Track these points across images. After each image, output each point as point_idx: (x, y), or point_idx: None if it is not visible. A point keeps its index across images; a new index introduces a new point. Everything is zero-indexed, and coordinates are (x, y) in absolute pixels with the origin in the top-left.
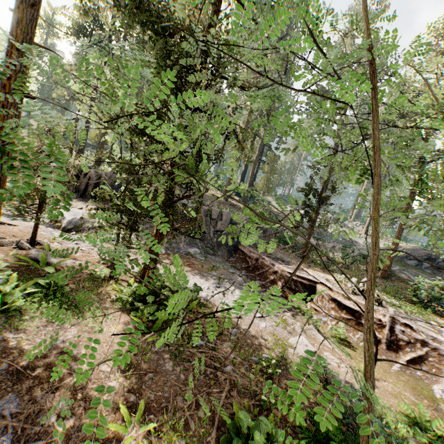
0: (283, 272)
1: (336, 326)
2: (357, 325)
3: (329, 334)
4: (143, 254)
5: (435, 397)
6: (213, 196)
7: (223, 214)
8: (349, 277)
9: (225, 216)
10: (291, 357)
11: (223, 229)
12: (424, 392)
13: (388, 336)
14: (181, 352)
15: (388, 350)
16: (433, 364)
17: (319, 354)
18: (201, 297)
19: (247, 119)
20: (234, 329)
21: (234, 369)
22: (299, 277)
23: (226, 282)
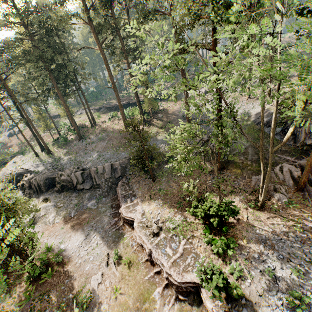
0: (121, 214)
1: (136, 249)
2: (143, 249)
3: (126, 259)
4: (59, 226)
5: (150, 297)
6: (119, 132)
7: (105, 168)
8: (165, 201)
9: (106, 168)
10: (84, 291)
11: (108, 177)
12: (146, 295)
13: (148, 259)
14: (34, 306)
15: (151, 265)
16: (163, 276)
17: (103, 282)
18: (69, 255)
19: (106, 67)
20: (67, 280)
21: (48, 311)
22: (128, 217)
23: (94, 230)
